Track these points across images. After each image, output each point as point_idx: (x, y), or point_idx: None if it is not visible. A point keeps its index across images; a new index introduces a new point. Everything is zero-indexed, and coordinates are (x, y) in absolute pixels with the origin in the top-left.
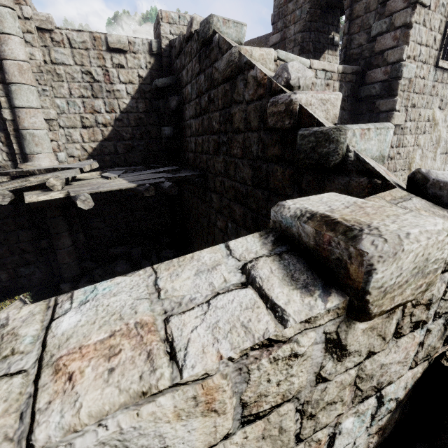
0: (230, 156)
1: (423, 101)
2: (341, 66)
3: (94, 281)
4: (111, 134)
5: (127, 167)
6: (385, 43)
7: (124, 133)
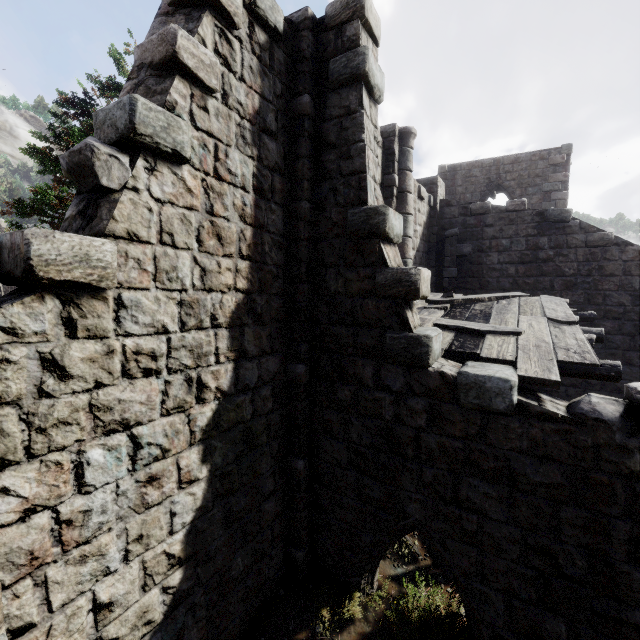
0: (597, 290)
1: None
2: None
3: None
4: None
5: None
6: None
7: None
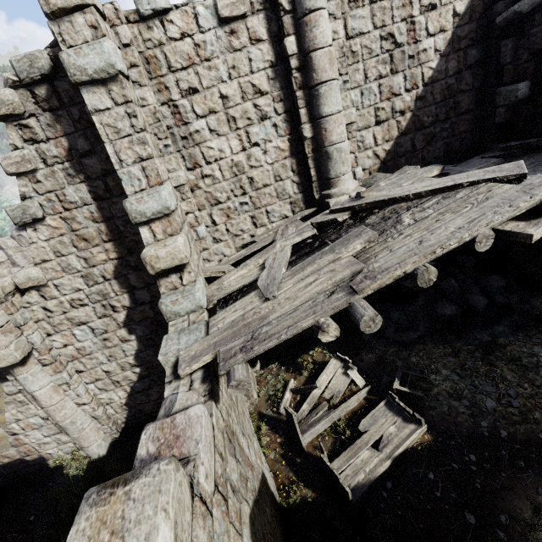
0: None
1: None
2: None
3: (403, 328)
4: (409, 123)
5: (470, 165)
6: None
7: (425, 117)
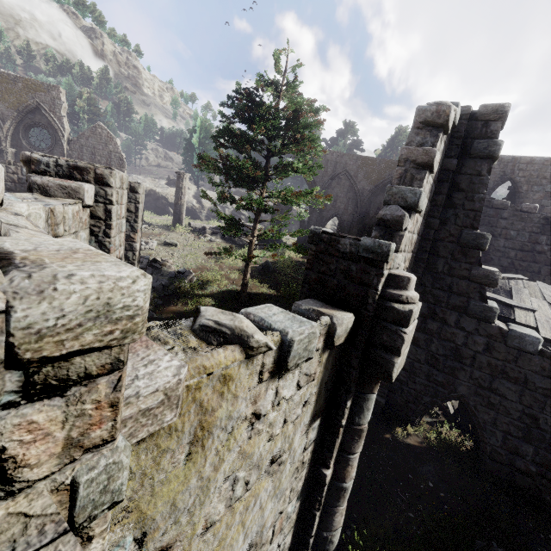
0: None
1: None
2: None
3: None
4: None
5: None
6: None
7: None
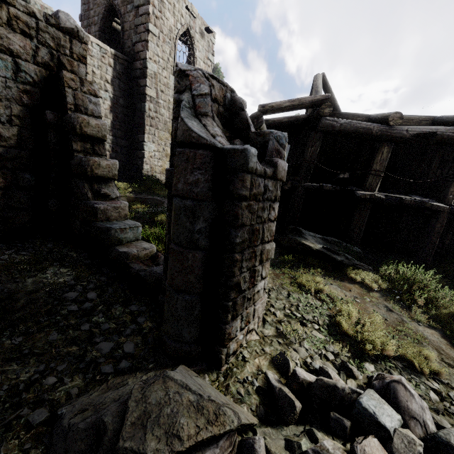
0: None
1: (169, 93)
2: (113, 50)
3: None
4: None
5: None
6: (139, 47)
7: None
